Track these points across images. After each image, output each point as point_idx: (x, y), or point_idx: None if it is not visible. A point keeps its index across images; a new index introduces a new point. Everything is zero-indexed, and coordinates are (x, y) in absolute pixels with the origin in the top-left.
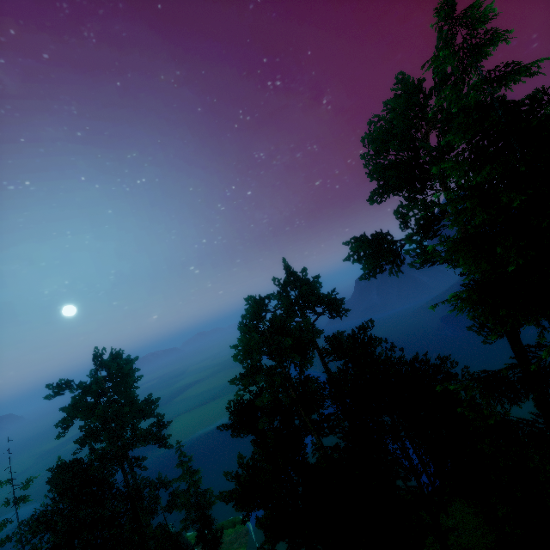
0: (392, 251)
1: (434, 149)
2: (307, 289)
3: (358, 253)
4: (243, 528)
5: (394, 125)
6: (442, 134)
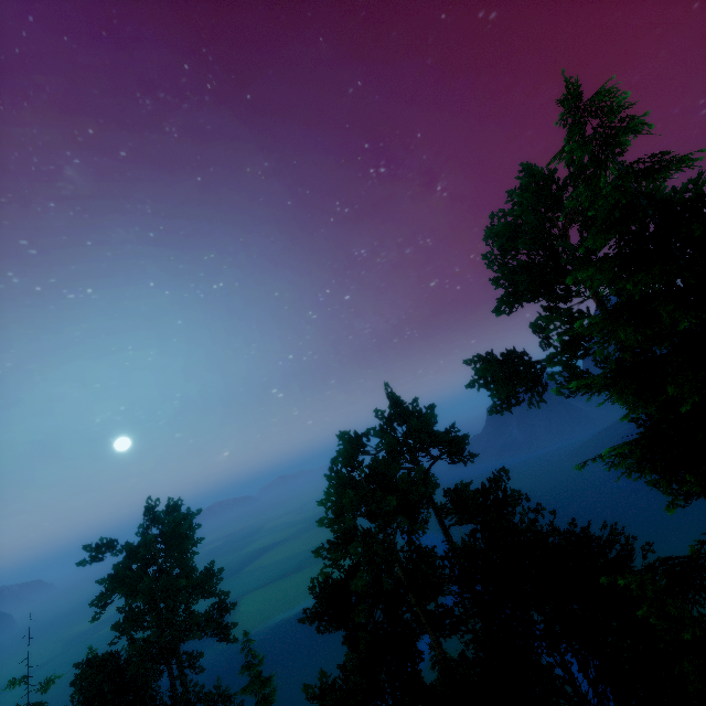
0: (530, 374)
1: (575, 248)
2: (417, 424)
3: (485, 378)
4: None
5: (522, 220)
6: (584, 229)
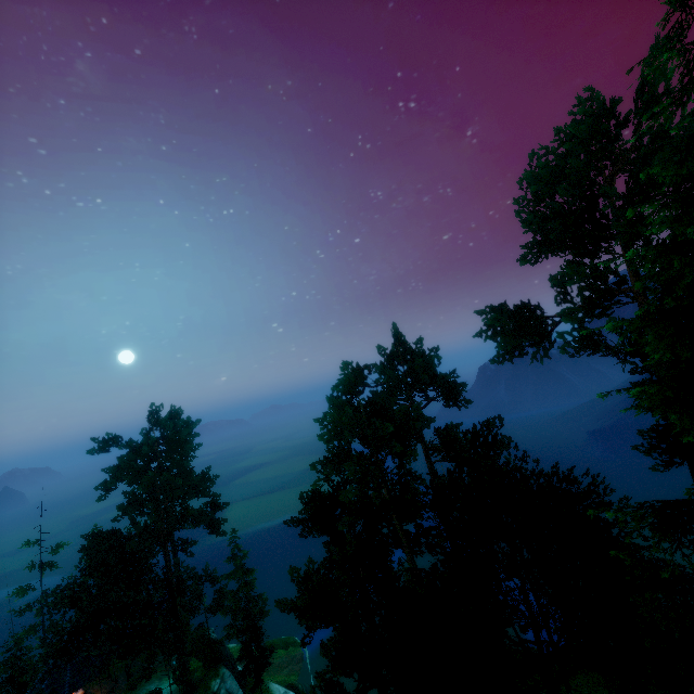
0: (540, 330)
1: (621, 196)
2: (420, 364)
3: (494, 328)
4: (297, 653)
5: (566, 163)
6: (634, 178)
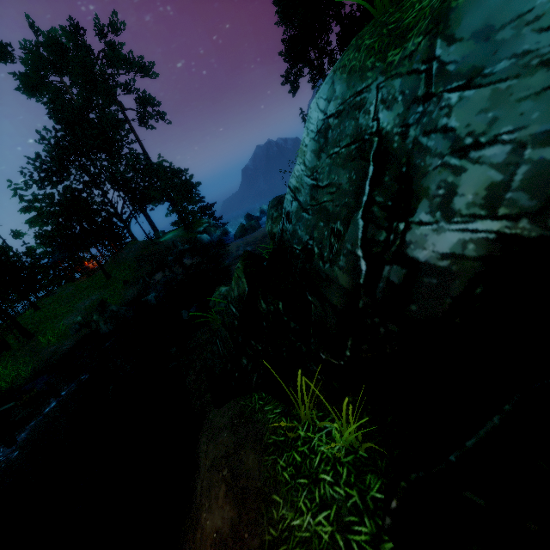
0: None
1: None
2: None
3: None
4: None
5: None
6: None
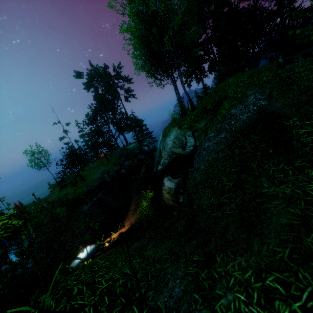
0: None
1: None
2: None
3: None
4: None
5: None
6: None
